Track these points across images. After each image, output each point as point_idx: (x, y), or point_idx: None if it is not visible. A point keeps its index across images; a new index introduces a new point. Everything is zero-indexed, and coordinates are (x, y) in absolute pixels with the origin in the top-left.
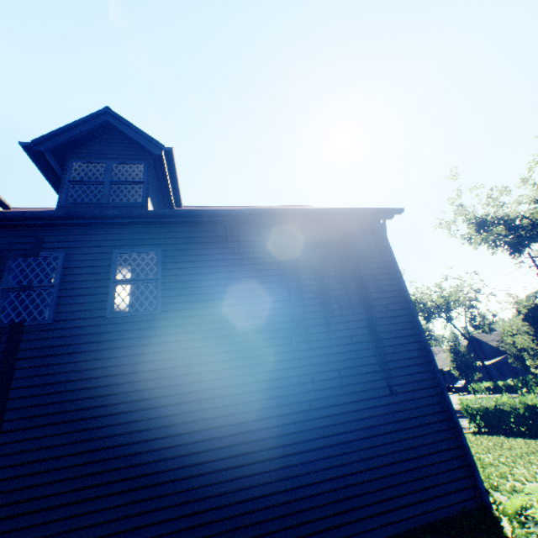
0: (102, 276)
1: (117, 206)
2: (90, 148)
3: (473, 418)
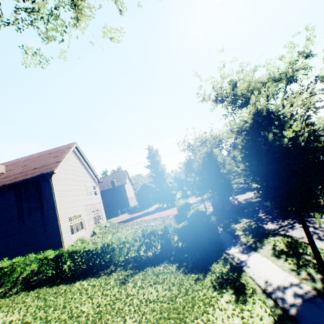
0: None
1: None
2: None
3: None
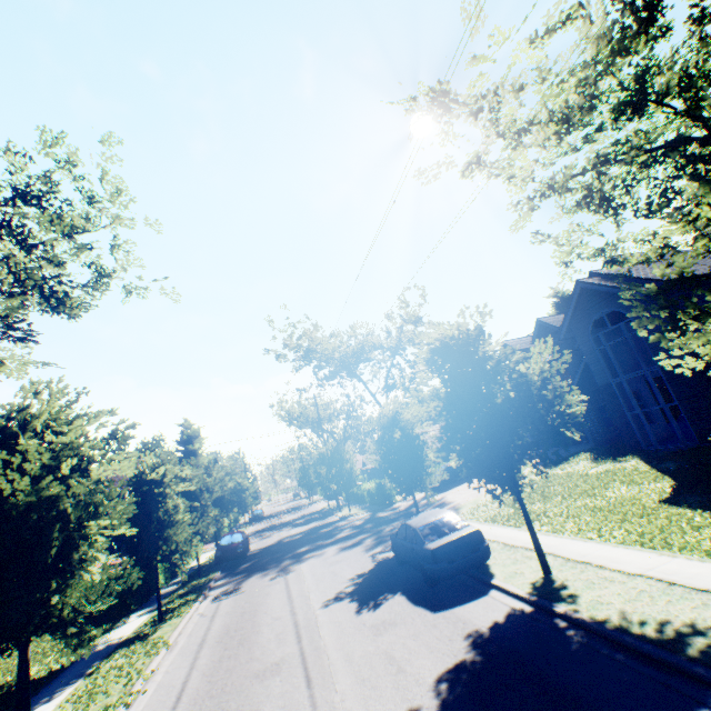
0: None
1: None
2: None
3: None
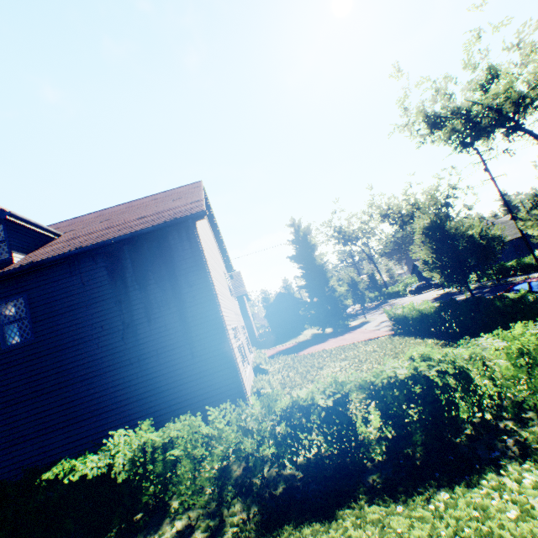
0: None
1: None
2: None
3: (395, 322)
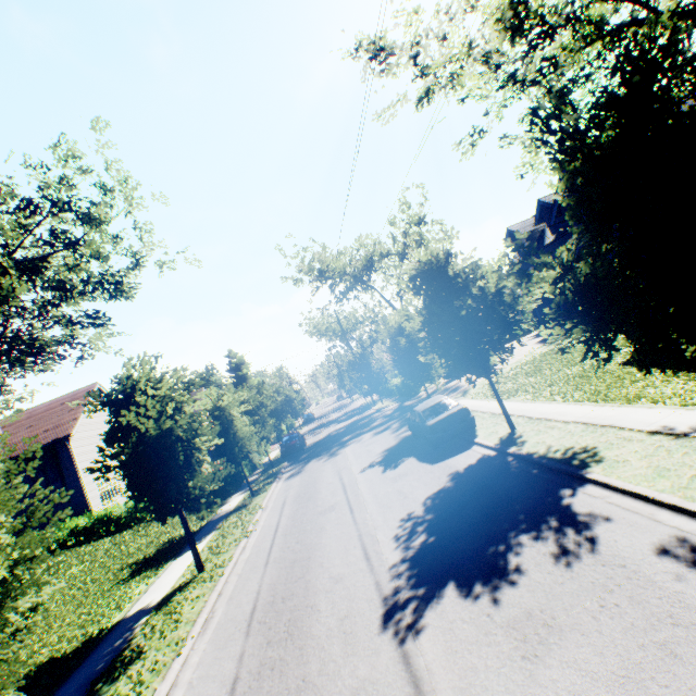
0: None
1: None
2: None
3: None
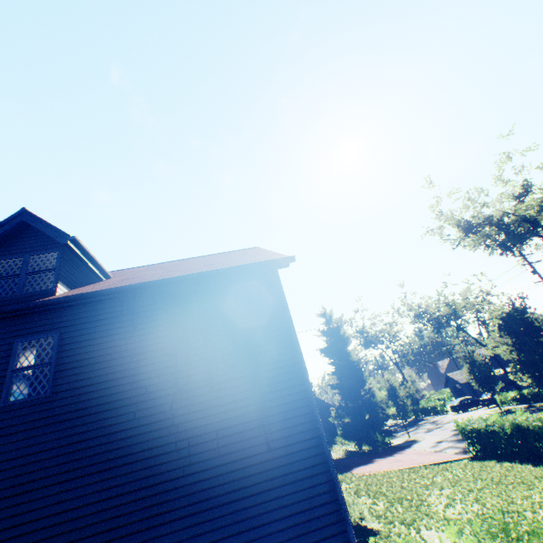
0: (2, 367)
1: (29, 296)
2: (12, 245)
3: (471, 440)
